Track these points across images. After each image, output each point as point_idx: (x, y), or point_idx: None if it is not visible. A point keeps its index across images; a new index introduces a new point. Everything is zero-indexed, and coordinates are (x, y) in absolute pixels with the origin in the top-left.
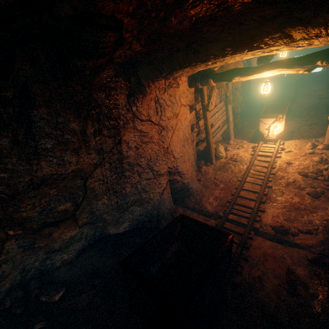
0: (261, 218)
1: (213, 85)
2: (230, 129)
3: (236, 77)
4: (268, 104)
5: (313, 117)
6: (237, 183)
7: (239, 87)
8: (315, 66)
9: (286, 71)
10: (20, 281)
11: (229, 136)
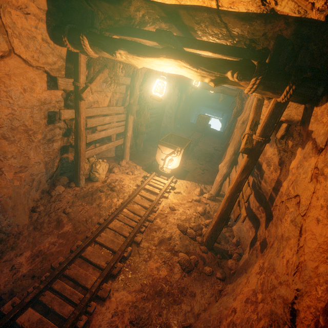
0: (93, 315)
1: (90, 51)
2: (126, 146)
3: (123, 51)
4: (173, 133)
5: (207, 164)
6: (95, 227)
7: (149, 102)
8: (224, 79)
9: (189, 71)
10: None
11: (123, 156)
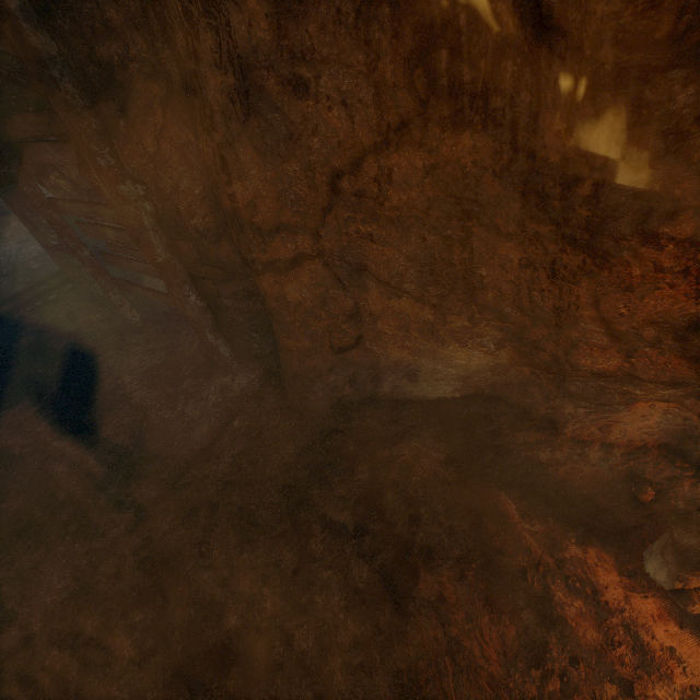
0: None
1: None
2: None
3: None
4: None
5: None
6: None
7: None
8: None
9: None
10: (7, 263)
11: None
